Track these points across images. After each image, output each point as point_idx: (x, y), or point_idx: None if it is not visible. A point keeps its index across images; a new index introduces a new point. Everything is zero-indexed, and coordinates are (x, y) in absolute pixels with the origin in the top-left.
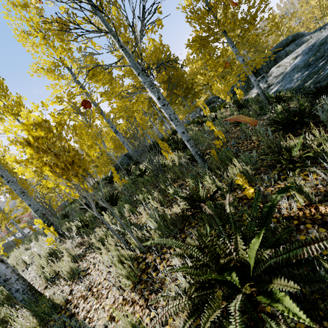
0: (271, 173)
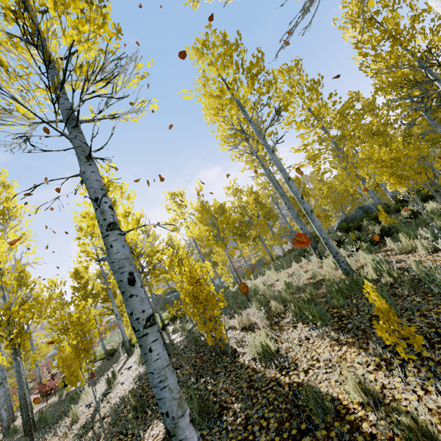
0: None
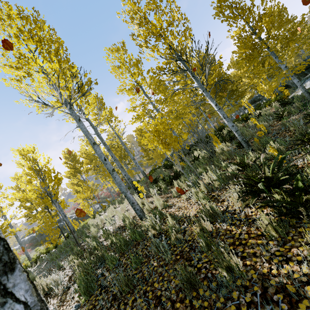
0: (298, 149)
